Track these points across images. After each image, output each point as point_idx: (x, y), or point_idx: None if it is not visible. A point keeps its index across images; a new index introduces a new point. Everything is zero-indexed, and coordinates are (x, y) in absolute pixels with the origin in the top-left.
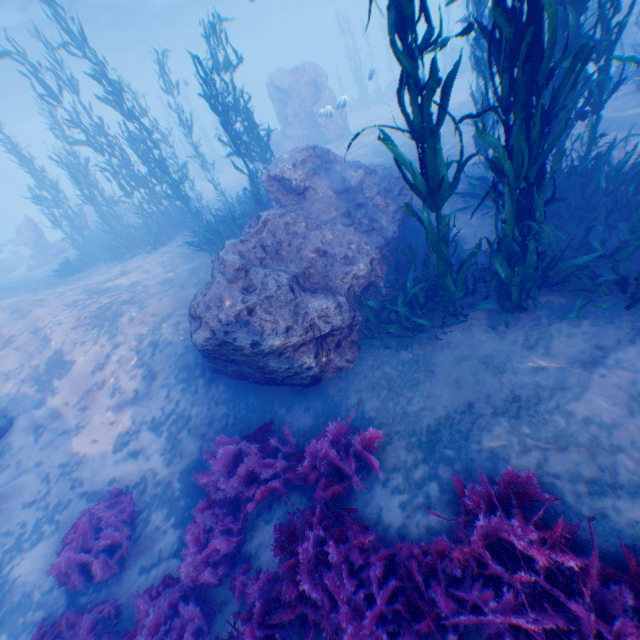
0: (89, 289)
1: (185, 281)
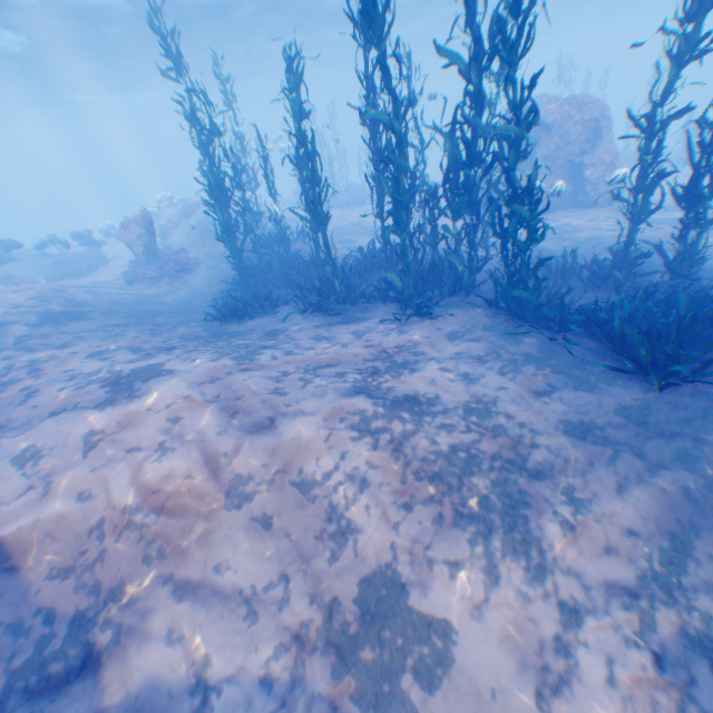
0: (367, 389)
1: (631, 441)
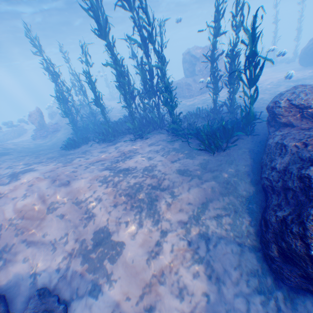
0: (110, 167)
1: (199, 173)
